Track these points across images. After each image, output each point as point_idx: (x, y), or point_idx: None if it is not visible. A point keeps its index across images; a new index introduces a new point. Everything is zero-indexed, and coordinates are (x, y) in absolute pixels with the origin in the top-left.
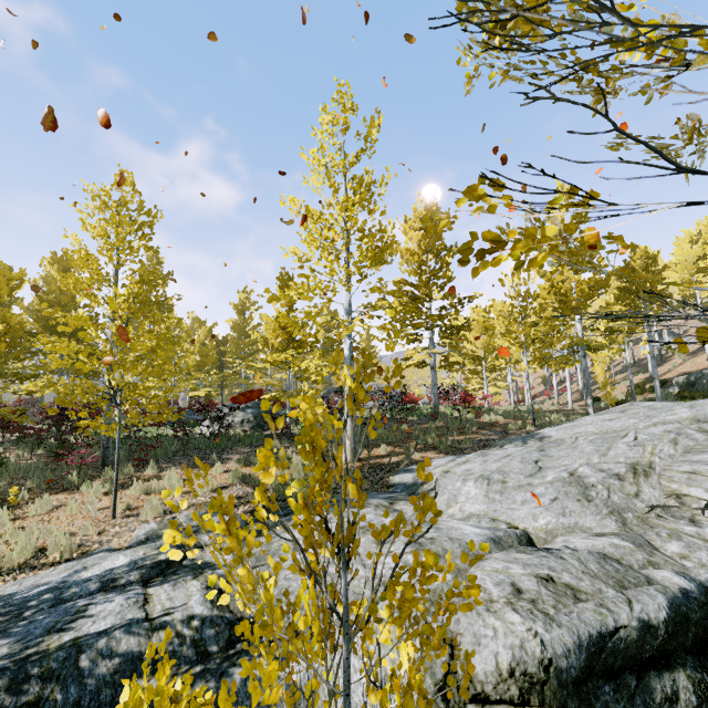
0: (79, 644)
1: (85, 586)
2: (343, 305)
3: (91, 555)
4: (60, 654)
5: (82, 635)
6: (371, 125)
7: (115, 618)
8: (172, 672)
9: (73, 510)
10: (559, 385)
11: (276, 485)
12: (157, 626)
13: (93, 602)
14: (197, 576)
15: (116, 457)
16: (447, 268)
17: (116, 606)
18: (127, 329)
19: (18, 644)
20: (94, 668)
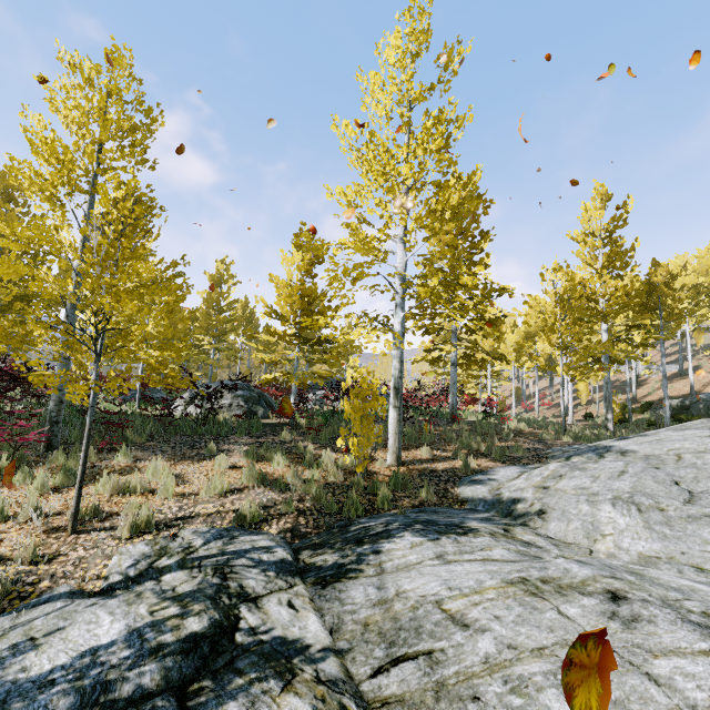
0: None
1: (43, 705)
2: (396, 269)
3: (37, 605)
4: None
5: None
6: (449, 55)
7: None
8: None
9: (1, 515)
10: (528, 399)
11: (316, 491)
12: None
13: None
14: (289, 682)
15: (86, 436)
16: (486, 253)
17: None
18: (130, 234)
19: None
20: None
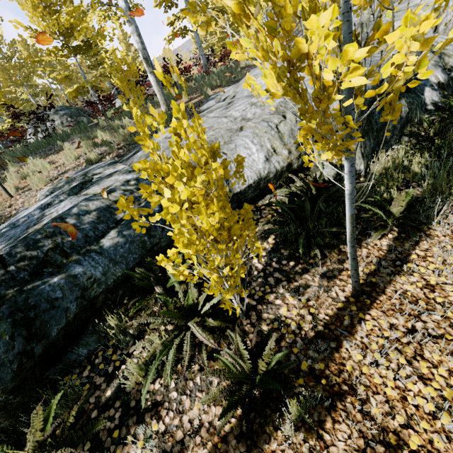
0: (58, 217)
1: (30, 215)
2: None
3: (16, 215)
4: (49, 225)
5: (55, 216)
6: None
7: (72, 204)
8: (136, 204)
9: None
10: None
11: (123, 136)
12: (107, 192)
13: (45, 212)
14: (111, 177)
15: None
16: None
17: (66, 204)
18: None
19: (9, 241)
20: (82, 221)
